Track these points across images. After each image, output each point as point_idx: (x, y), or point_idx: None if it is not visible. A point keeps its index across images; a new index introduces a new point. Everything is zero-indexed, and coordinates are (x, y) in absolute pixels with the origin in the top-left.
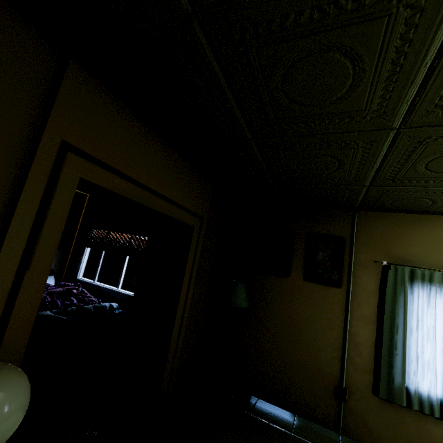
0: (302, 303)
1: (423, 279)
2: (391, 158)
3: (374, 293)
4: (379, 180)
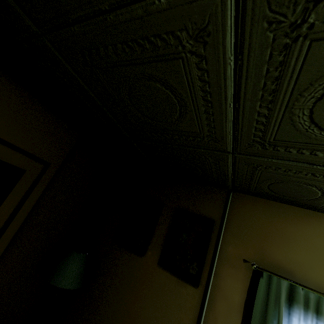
0: (148, 297)
1: (307, 305)
2: (248, 87)
3: (237, 308)
4: (243, 142)
